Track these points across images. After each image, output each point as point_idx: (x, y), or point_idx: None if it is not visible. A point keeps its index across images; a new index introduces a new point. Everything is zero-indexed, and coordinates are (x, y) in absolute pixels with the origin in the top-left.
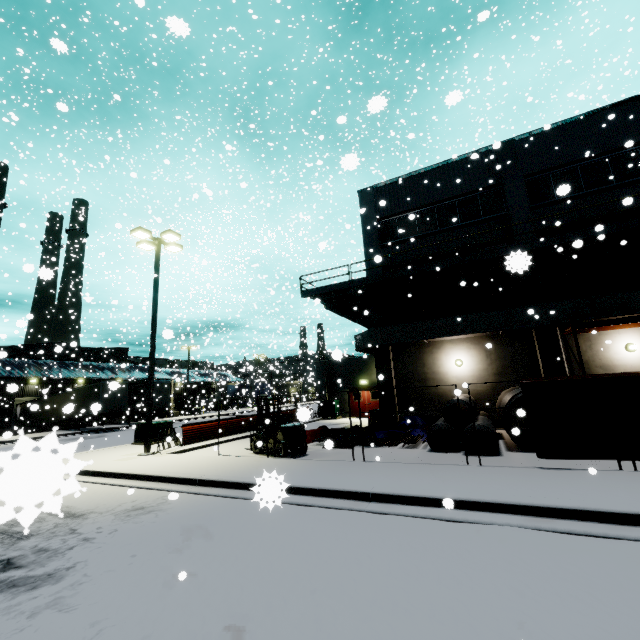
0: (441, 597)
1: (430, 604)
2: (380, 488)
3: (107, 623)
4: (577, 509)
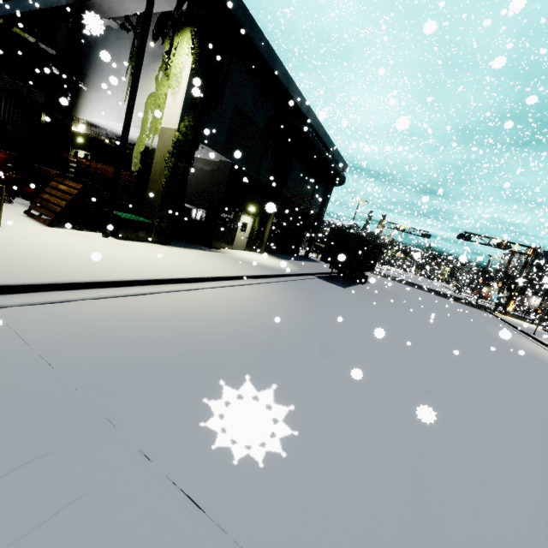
0: None
1: None
2: None
3: None
4: None
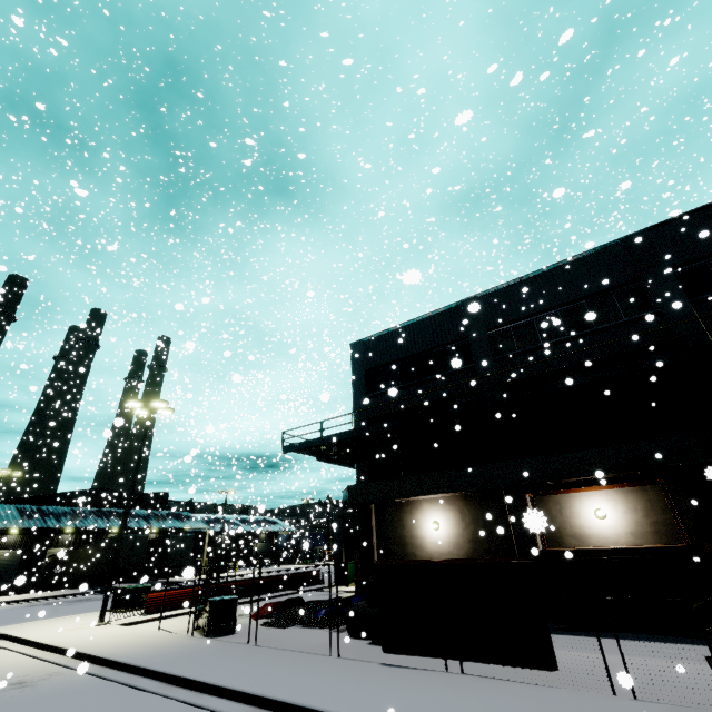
0: None
1: None
2: (205, 675)
3: None
4: (309, 707)
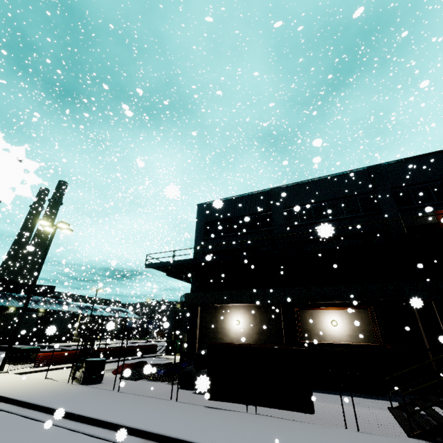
0: None
1: None
2: (85, 411)
3: None
4: (163, 434)
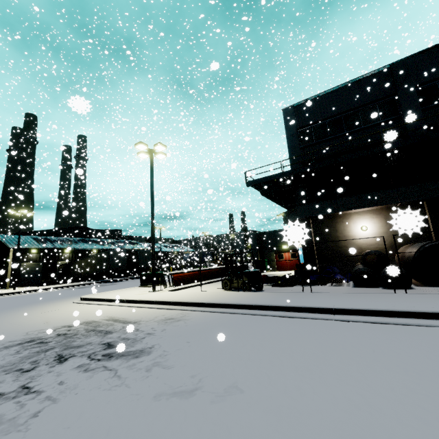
0: (438, 367)
1: (434, 370)
2: (340, 305)
3: (201, 375)
4: None
